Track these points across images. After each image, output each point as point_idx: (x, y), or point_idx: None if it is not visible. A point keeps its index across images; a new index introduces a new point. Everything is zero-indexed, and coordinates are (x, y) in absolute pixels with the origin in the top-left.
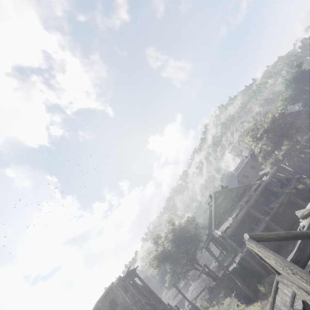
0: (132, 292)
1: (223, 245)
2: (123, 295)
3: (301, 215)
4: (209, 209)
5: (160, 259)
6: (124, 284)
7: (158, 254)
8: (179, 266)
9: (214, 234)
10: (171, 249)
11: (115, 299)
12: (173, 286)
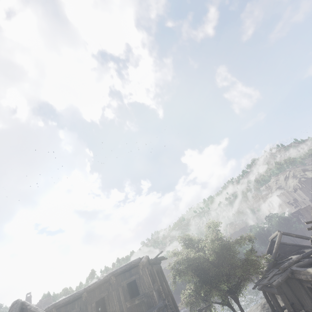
0: (159, 288)
1: (309, 298)
2: (151, 285)
3: None
4: (280, 238)
5: (191, 267)
6: (151, 269)
7: (190, 259)
8: (216, 289)
9: (309, 272)
10: (206, 262)
11: (137, 284)
12: (198, 311)
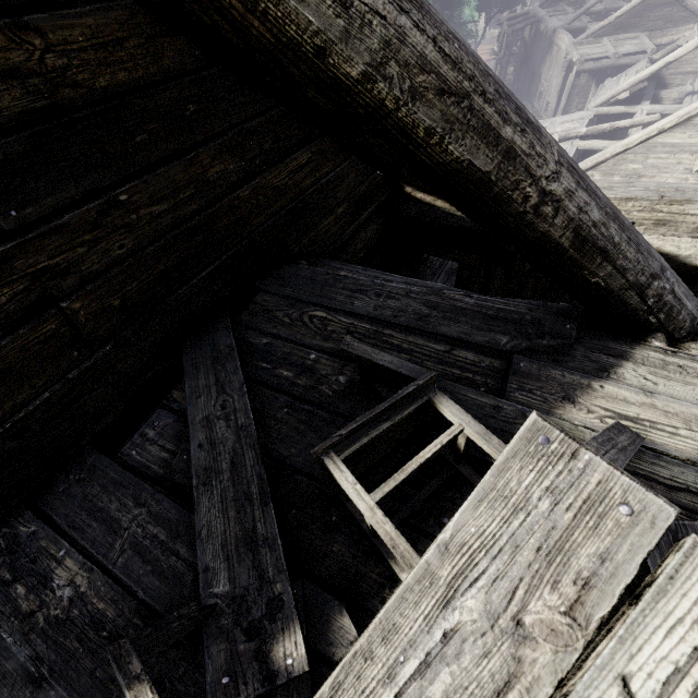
0: None
1: None
2: None
3: (564, 136)
4: None
5: None
6: None
7: None
8: None
9: None
10: None
11: None
12: None
